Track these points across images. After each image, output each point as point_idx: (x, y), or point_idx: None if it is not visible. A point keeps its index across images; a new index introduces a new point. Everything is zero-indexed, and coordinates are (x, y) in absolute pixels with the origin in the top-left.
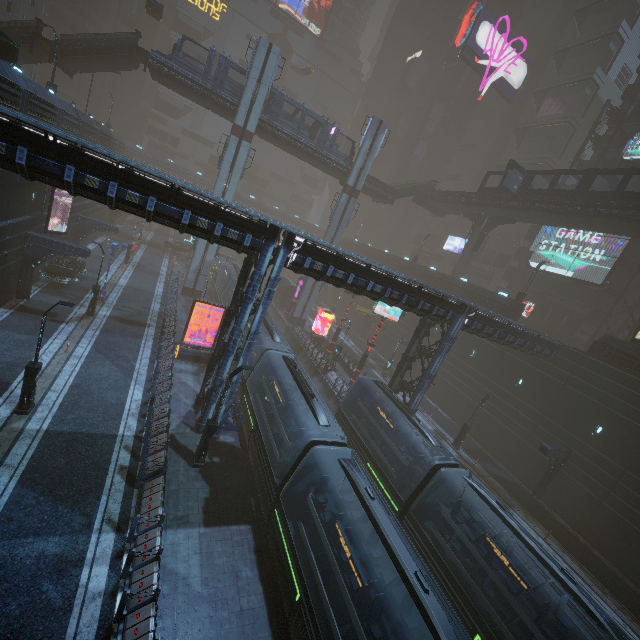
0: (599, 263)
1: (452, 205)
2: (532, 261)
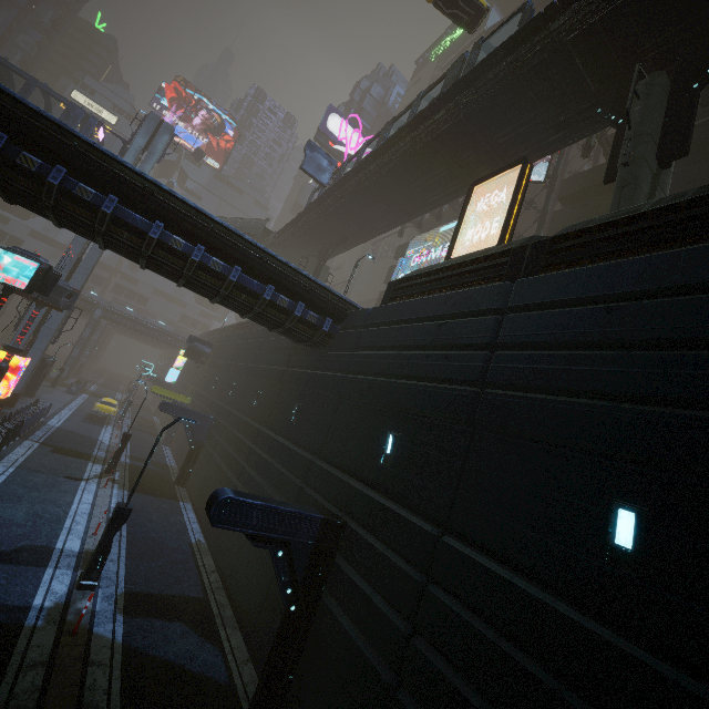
0: None
1: (290, 246)
2: None
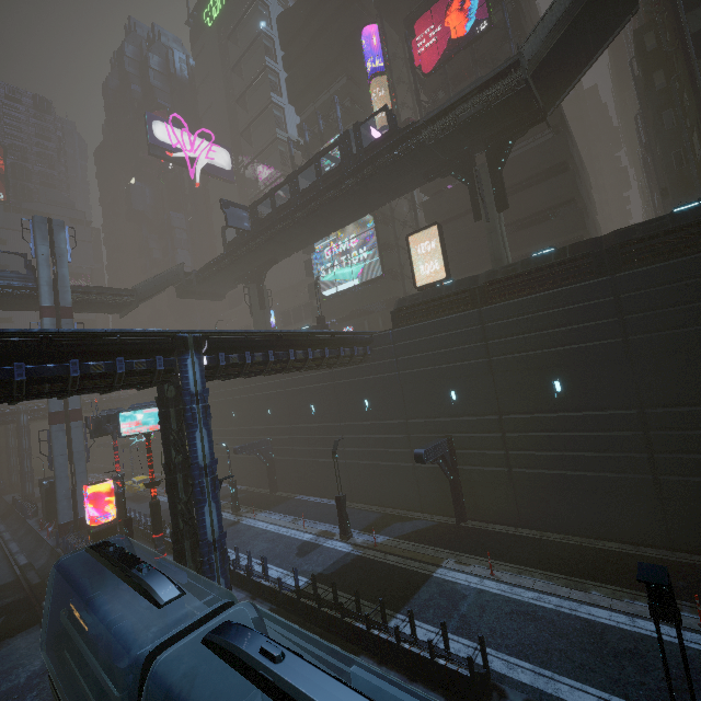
0: (369, 259)
1: (216, 279)
2: (324, 291)
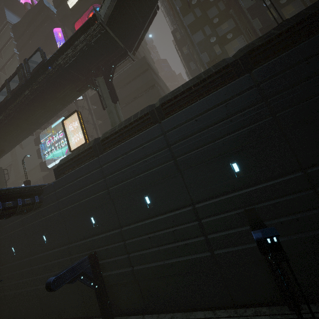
0: None
1: None
2: (48, 165)
